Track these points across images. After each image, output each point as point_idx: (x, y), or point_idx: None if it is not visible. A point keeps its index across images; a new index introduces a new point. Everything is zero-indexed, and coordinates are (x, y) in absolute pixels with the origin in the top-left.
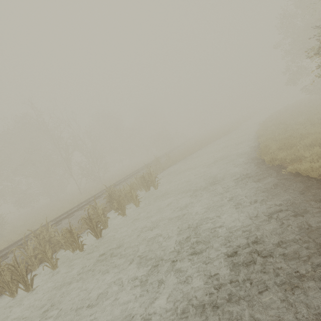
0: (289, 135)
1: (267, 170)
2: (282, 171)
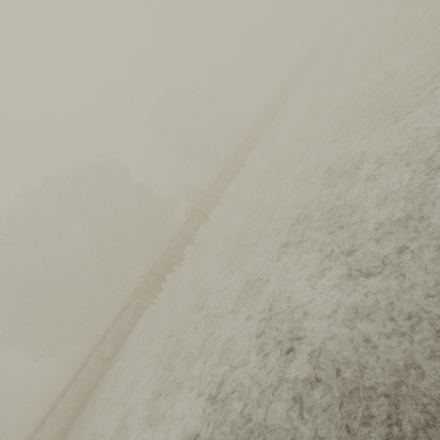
0: None
1: None
2: None
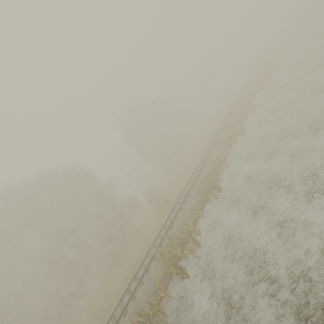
0: None
1: None
2: None
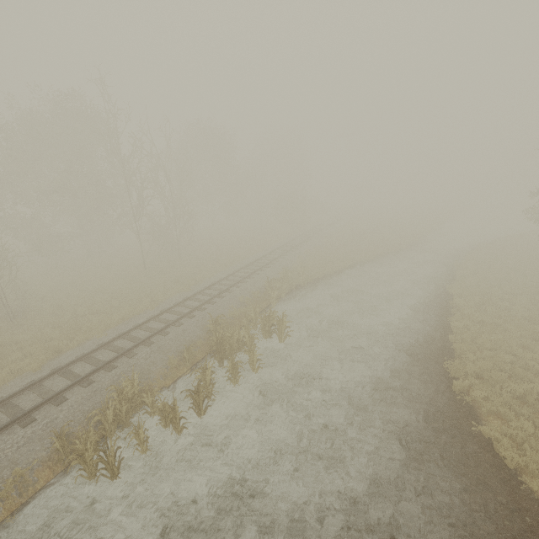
0: (496, 342)
1: (451, 405)
2: (471, 424)
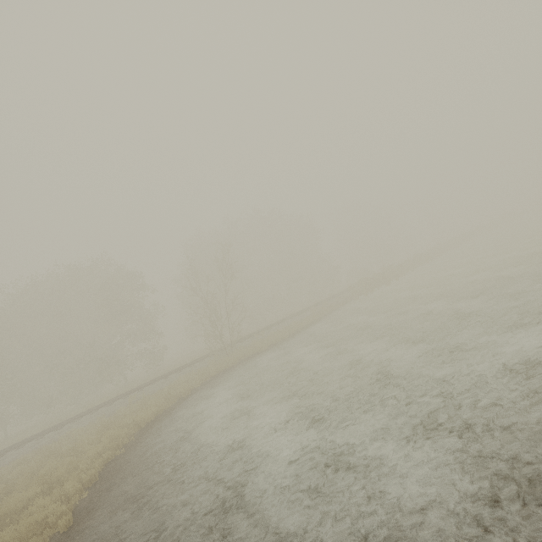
0: None
1: None
2: None
